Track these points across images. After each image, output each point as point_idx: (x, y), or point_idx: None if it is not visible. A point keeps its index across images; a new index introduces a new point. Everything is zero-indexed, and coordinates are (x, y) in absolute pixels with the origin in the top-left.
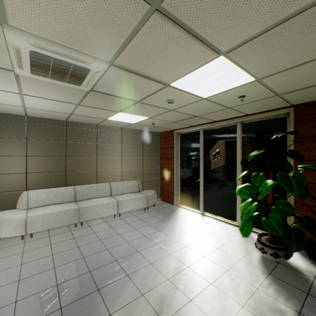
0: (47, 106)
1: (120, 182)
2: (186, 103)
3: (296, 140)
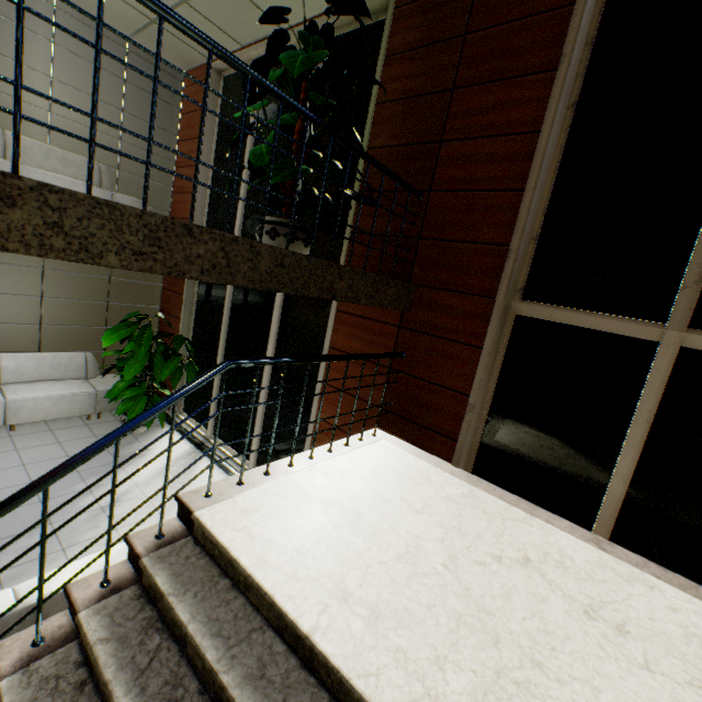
0: None
1: (42, 143)
2: None
3: (388, 62)
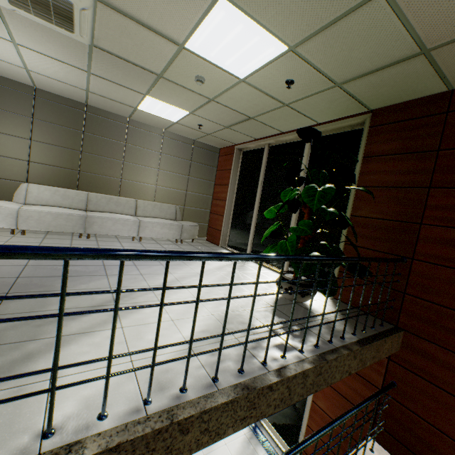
0: (53, 71)
1: (151, 202)
2: (223, 87)
3: (365, 160)
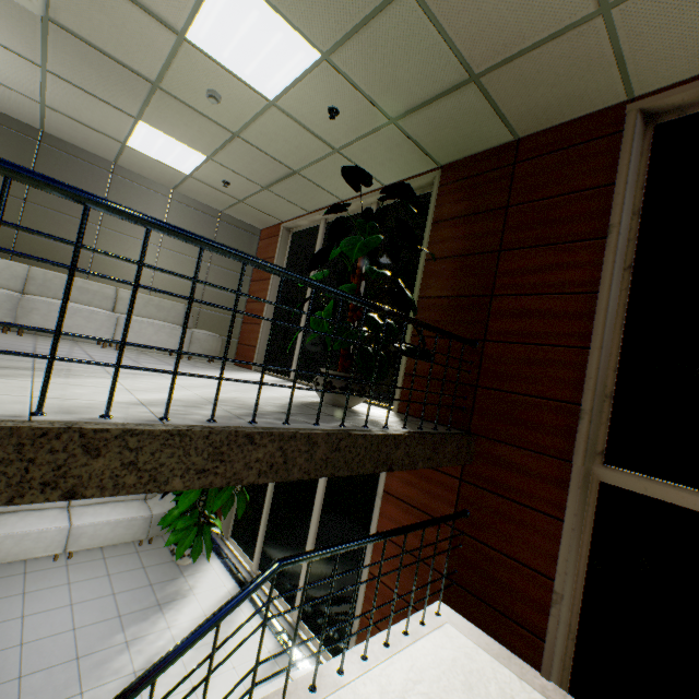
0: None
1: (144, 295)
2: (249, 113)
3: (435, 227)
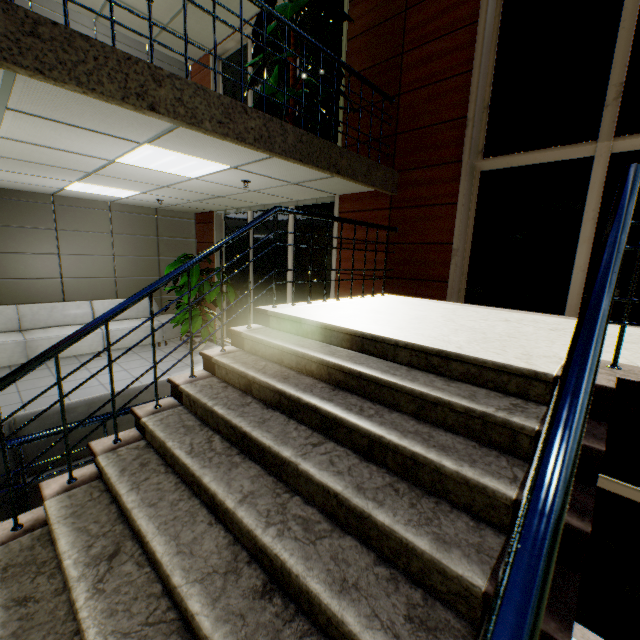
0: None
1: None
2: None
3: (352, 6)
